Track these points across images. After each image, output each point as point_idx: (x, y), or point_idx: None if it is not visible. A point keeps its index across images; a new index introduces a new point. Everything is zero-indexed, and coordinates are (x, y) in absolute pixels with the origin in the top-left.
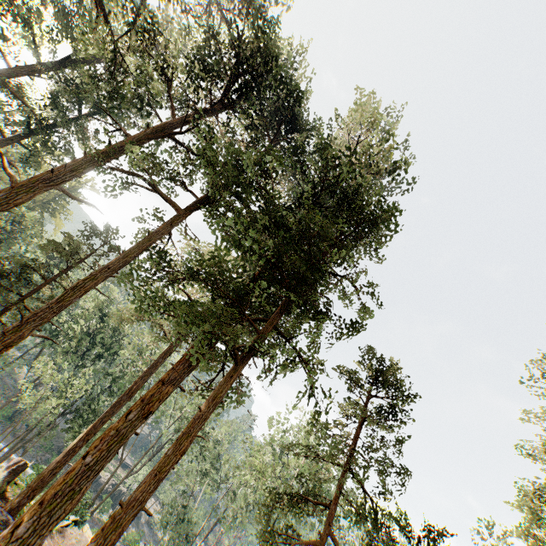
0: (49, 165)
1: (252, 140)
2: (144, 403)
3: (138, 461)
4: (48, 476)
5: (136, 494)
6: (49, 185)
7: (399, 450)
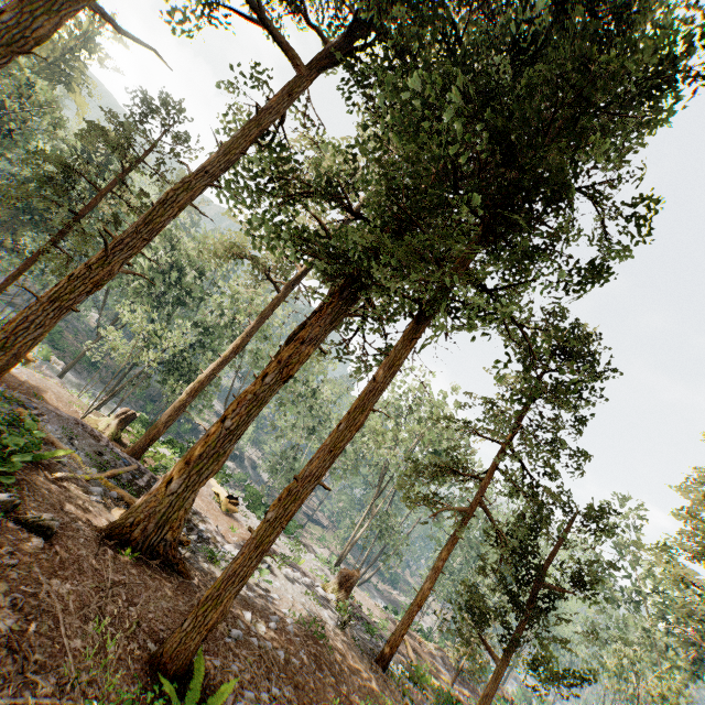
0: None
1: None
2: (281, 365)
3: None
4: (161, 427)
5: (311, 469)
6: None
7: (579, 432)
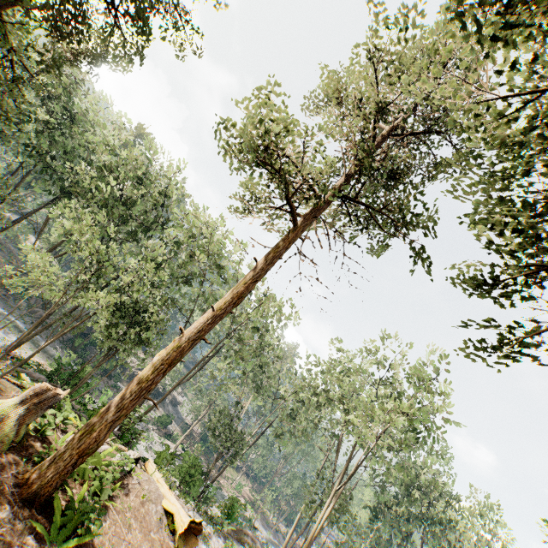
0: None
1: None
2: None
3: (191, 370)
4: (103, 430)
5: None
6: None
7: None
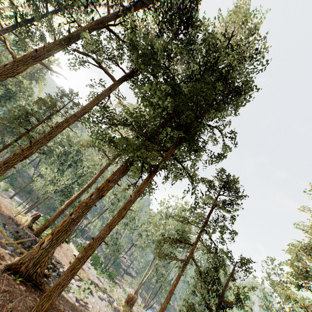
0: (31, 48)
1: (161, 32)
2: (99, 190)
3: (93, 217)
4: (51, 221)
5: (100, 234)
6: (35, 61)
7: (232, 222)
